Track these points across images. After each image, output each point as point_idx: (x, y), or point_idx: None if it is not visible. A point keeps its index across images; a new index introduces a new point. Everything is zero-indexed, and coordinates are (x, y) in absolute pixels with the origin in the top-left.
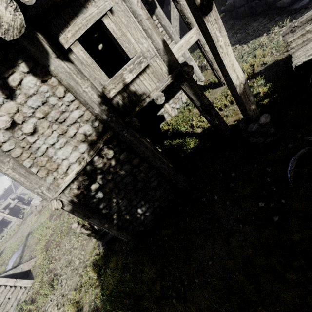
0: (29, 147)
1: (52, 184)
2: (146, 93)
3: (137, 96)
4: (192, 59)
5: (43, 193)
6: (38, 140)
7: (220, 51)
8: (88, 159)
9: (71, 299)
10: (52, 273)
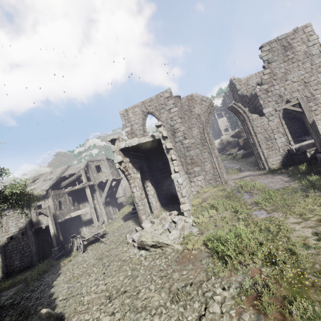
0: (7, 223)
1: (3, 236)
2: (43, 224)
3: (40, 223)
4: (104, 213)
5: None
6: (10, 222)
7: (49, 224)
8: (16, 233)
9: None
10: None
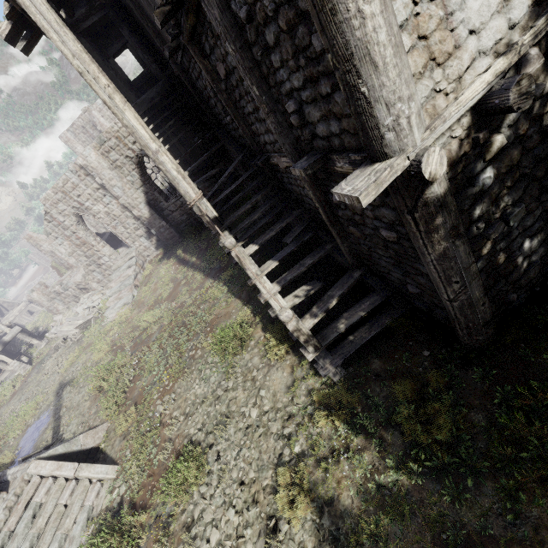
0: None
1: (423, 107)
2: None
3: None
4: None
5: (408, 123)
6: None
7: None
8: (526, 44)
9: (283, 484)
10: (176, 445)
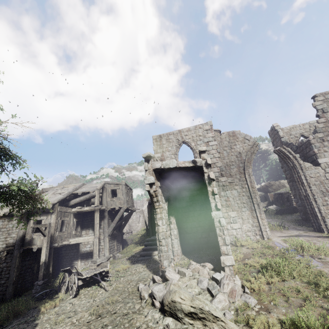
0: None
1: None
2: (35, 244)
3: (32, 243)
4: (107, 248)
5: None
6: (0, 234)
7: (43, 247)
8: (0, 250)
9: None
10: None
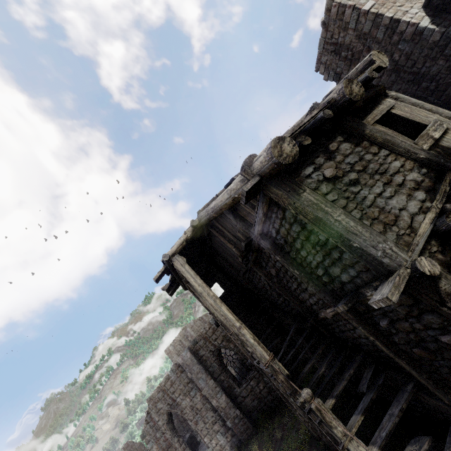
0: (354, 197)
1: (397, 243)
2: None
3: None
4: None
5: (392, 251)
6: (362, 190)
7: None
8: (438, 204)
9: None
10: None
